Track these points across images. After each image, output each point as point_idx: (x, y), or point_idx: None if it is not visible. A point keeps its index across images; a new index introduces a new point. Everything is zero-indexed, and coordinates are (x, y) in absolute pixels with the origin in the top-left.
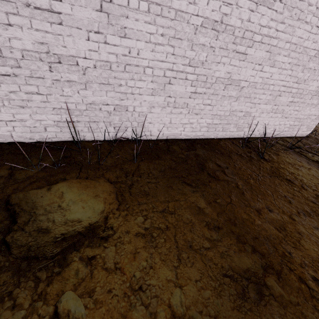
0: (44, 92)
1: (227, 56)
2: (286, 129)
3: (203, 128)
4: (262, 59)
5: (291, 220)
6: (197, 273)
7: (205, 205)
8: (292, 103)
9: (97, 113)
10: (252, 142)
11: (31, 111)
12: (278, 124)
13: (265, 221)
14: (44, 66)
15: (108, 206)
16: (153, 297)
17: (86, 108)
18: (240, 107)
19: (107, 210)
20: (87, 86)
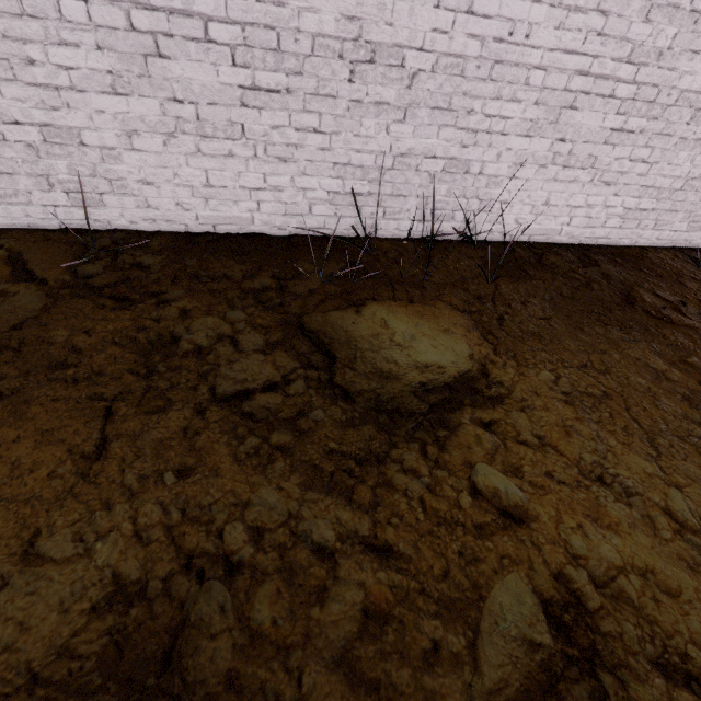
0: (328, 128)
1: None
2: None
3: (611, 219)
4: None
5: None
6: (700, 473)
7: (664, 366)
8: None
9: (409, 176)
10: None
11: (295, 169)
12: None
13: None
14: (342, 69)
15: (477, 349)
16: (632, 494)
17: (393, 166)
18: None
19: (478, 355)
20: (407, 115)
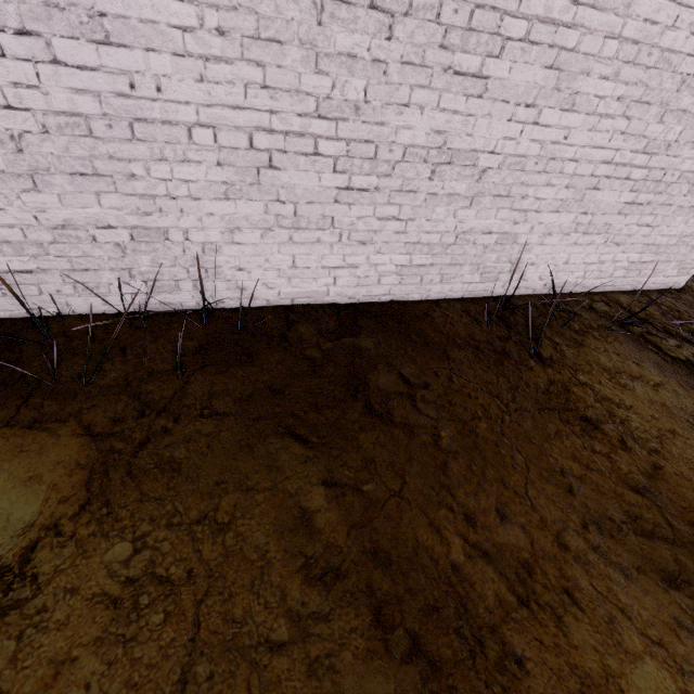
0: None
1: (427, 84)
2: (619, 273)
3: (386, 276)
4: (537, 90)
5: (556, 548)
6: None
7: (323, 503)
8: (634, 207)
9: (88, 249)
10: (522, 310)
11: None
12: (596, 262)
13: (481, 551)
14: None
15: (52, 510)
16: None
17: (56, 239)
18: (484, 222)
19: (43, 522)
20: (39, 182)
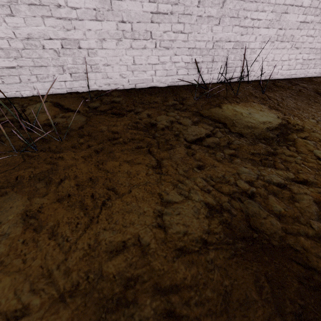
0: (187, 31)
1: None
2: None
3: (297, 65)
4: None
5: None
6: None
7: None
8: None
9: (219, 52)
10: None
11: (172, 52)
12: None
13: None
14: (195, 1)
15: (278, 114)
16: None
17: (212, 47)
18: None
19: (281, 116)
20: (220, 21)
